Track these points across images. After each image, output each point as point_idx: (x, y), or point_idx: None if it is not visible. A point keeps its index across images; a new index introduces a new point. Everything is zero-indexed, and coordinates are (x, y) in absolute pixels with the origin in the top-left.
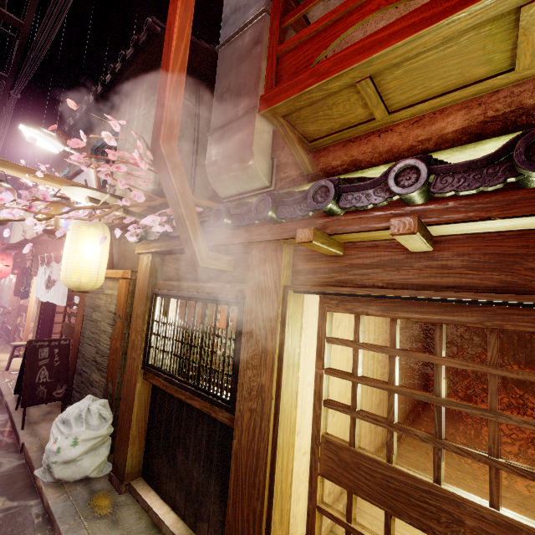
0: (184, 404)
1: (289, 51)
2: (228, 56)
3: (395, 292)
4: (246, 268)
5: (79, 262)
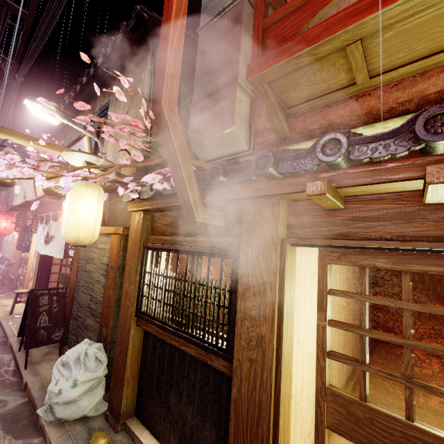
0: (176, 349)
1: (275, 22)
2: (208, 37)
3: (413, 244)
4: (237, 223)
5: (78, 219)
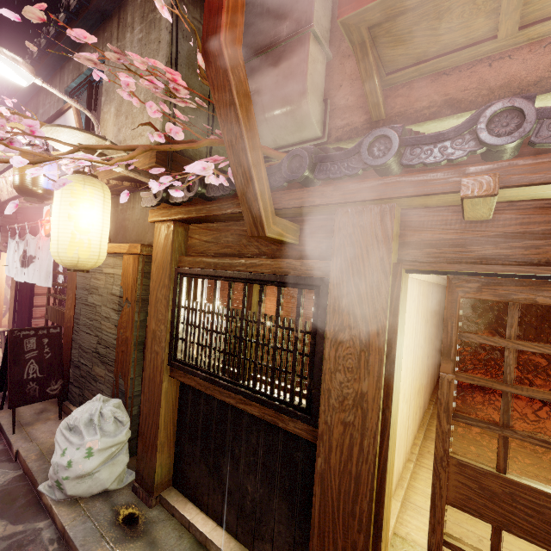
0: (228, 407)
1: None
2: None
3: None
4: (320, 240)
5: (75, 231)
